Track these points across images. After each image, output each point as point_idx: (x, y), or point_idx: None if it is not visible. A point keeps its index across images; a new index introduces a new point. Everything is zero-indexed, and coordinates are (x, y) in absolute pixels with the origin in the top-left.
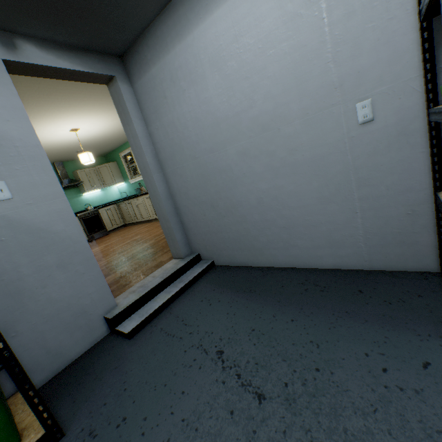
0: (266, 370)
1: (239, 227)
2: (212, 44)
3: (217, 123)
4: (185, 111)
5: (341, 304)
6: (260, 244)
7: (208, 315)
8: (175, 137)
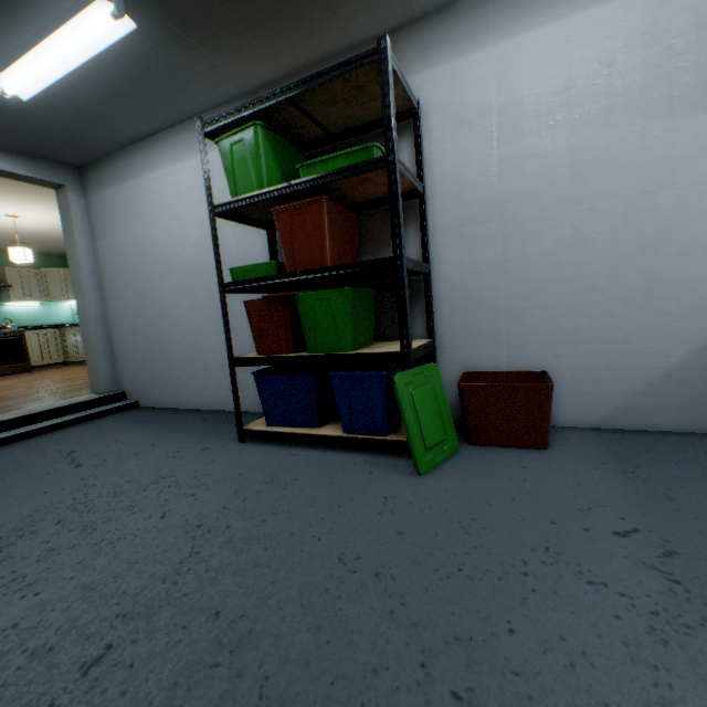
0: (100, 456)
1: (167, 363)
2: (159, 192)
3: (157, 257)
4: (132, 238)
5: (205, 428)
6: (182, 383)
7: (89, 435)
8: (119, 259)
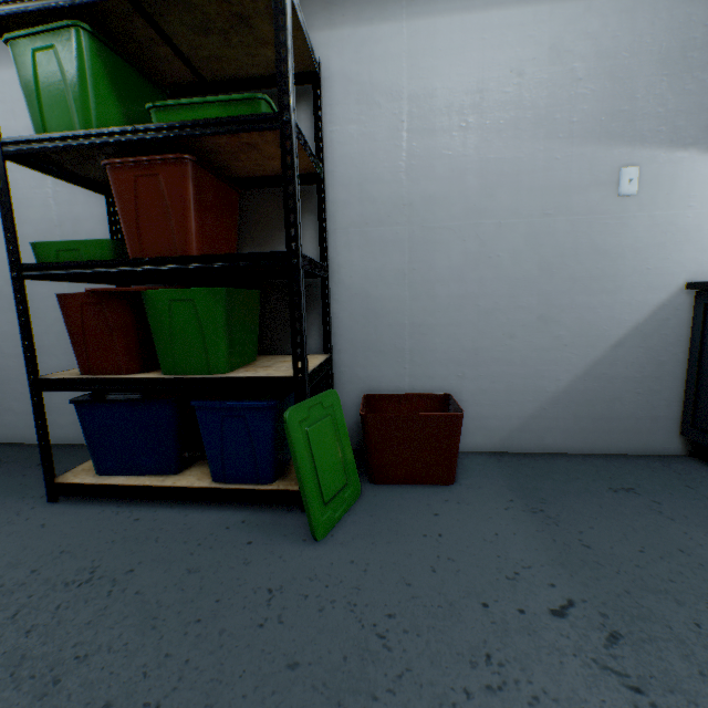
0: None
1: None
2: None
3: None
4: None
5: None
6: None
7: None
8: None
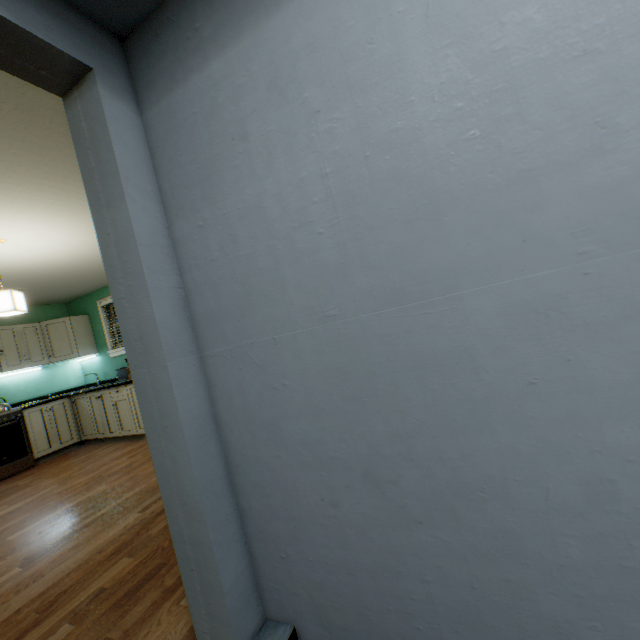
0: None
1: (484, 572)
2: None
3: (432, 208)
4: (308, 174)
5: None
6: None
7: None
8: (258, 250)
